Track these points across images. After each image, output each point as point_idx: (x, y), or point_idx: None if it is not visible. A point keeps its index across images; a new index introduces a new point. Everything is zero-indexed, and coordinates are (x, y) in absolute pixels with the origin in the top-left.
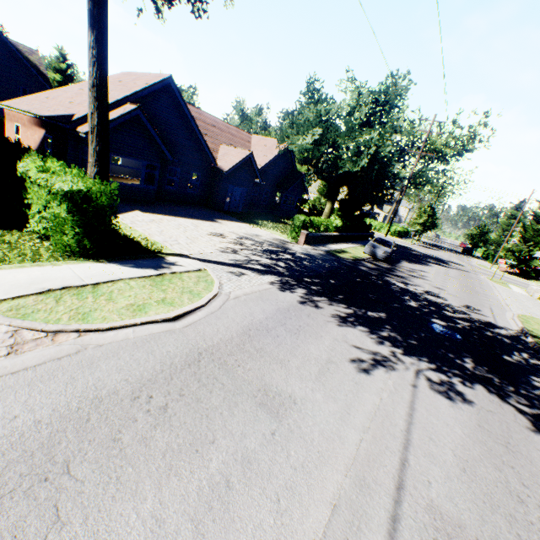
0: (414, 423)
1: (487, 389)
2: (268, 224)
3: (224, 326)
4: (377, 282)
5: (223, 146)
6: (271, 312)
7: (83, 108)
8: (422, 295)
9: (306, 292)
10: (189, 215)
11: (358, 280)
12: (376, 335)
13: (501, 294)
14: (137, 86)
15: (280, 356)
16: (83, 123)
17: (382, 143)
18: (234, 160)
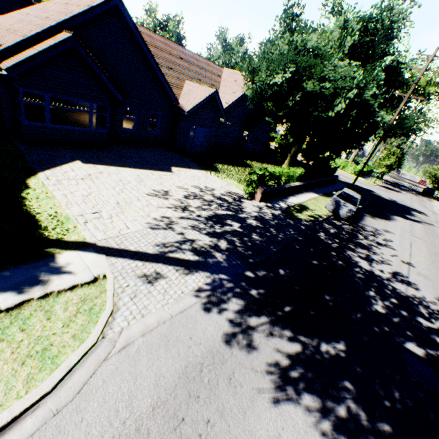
0: None
1: None
2: (229, 168)
3: None
4: (337, 263)
5: (188, 82)
6: (169, 383)
7: (14, 37)
8: (389, 284)
9: (241, 306)
10: (140, 163)
11: (314, 263)
12: (330, 419)
13: None
14: (78, 8)
15: None
16: (10, 56)
17: (365, 84)
18: (196, 99)
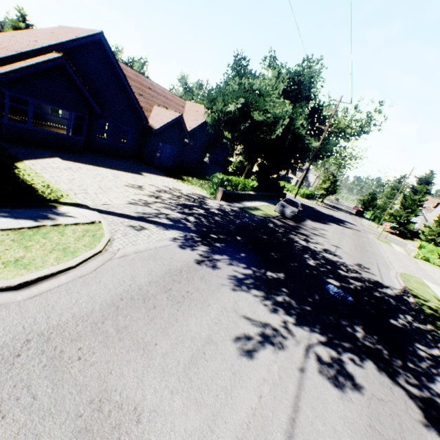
0: (296, 435)
1: (377, 366)
2: (193, 180)
3: (89, 294)
4: (282, 239)
5: (156, 107)
6: (159, 274)
7: (6, 51)
8: (320, 253)
9: (208, 249)
10: (114, 166)
11: (264, 237)
12: (271, 300)
13: (386, 253)
14: (67, 37)
15: (147, 337)
16: (2, 65)
17: (296, 117)
18: (164, 120)
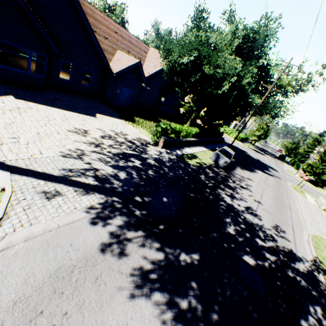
0: None
1: None
2: (144, 122)
3: None
4: (209, 197)
5: (119, 51)
6: (38, 281)
7: None
8: (242, 214)
9: (124, 222)
10: (70, 106)
11: (191, 196)
12: (173, 311)
13: (300, 206)
14: None
15: None
16: None
17: (244, 74)
18: (124, 65)
